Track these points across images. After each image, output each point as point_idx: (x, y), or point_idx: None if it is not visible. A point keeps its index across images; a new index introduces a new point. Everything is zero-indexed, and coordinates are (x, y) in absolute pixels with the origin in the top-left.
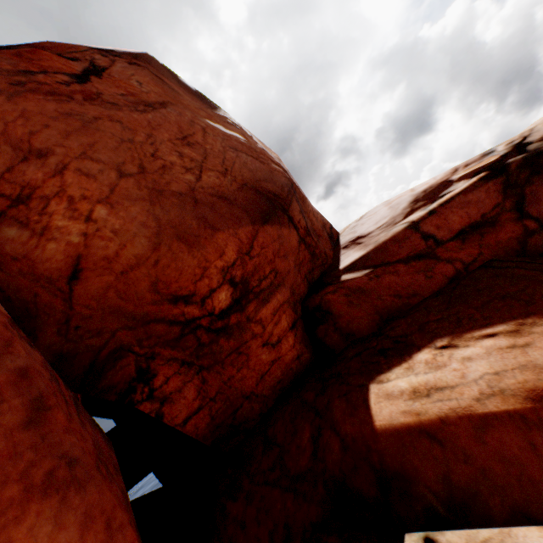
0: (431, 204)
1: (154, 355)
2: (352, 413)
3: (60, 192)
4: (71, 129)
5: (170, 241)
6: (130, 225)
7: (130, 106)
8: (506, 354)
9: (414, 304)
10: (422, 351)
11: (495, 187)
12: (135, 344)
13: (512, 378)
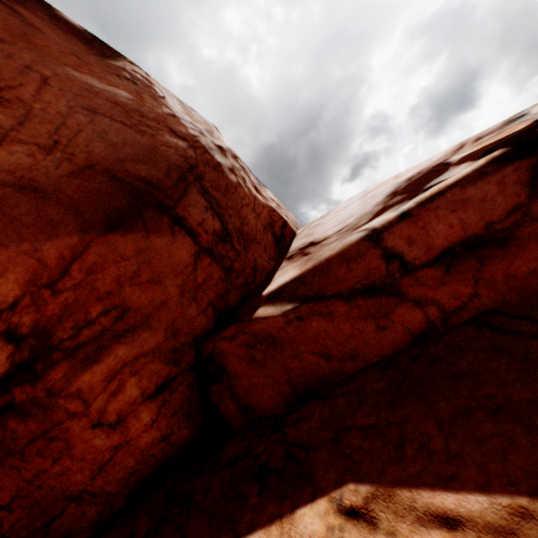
0: (408, 200)
1: None
2: None
3: None
4: None
5: None
6: None
7: None
8: None
9: (350, 372)
10: (316, 506)
11: (516, 174)
12: None
13: None
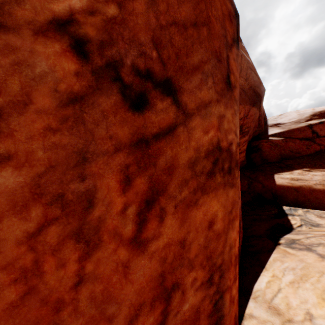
0: (322, 119)
1: None
2: (267, 179)
3: None
4: None
5: None
6: None
7: None
8: None
9: (297, 156)
10: (297, 170)
11: None
12: None
13: None
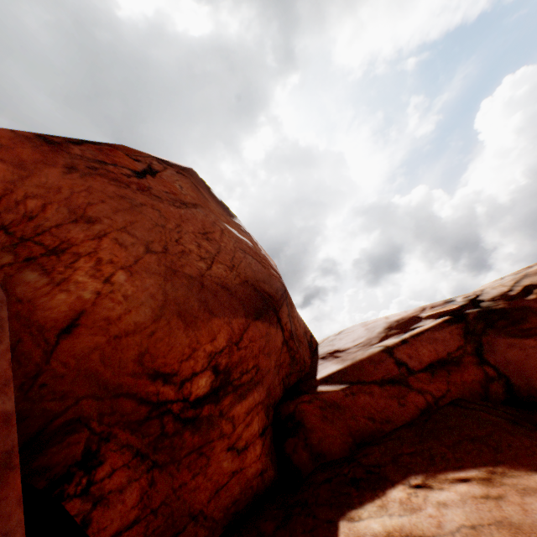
0: (403, 333)
1: (110, 435)
2: None
3: (93, 252)
4: (121, 207)
5: (171, 316)
6: (141, 293)
7: (170, 201)
8: (481, 504)
9: (387, 431)
10: (397, 487)
11: (457, 330)
12: (95, 417)
13: (489, 536)
